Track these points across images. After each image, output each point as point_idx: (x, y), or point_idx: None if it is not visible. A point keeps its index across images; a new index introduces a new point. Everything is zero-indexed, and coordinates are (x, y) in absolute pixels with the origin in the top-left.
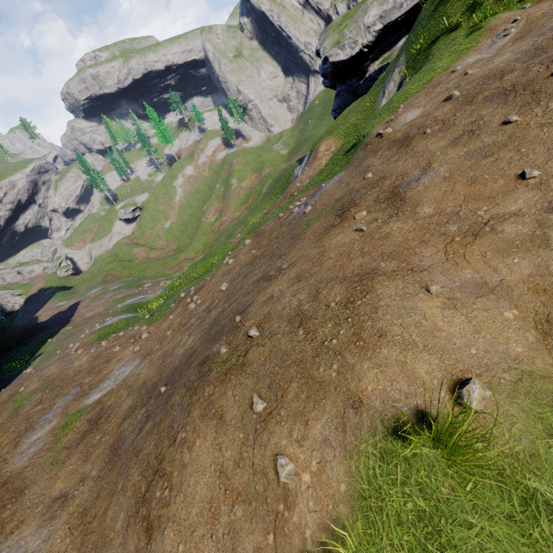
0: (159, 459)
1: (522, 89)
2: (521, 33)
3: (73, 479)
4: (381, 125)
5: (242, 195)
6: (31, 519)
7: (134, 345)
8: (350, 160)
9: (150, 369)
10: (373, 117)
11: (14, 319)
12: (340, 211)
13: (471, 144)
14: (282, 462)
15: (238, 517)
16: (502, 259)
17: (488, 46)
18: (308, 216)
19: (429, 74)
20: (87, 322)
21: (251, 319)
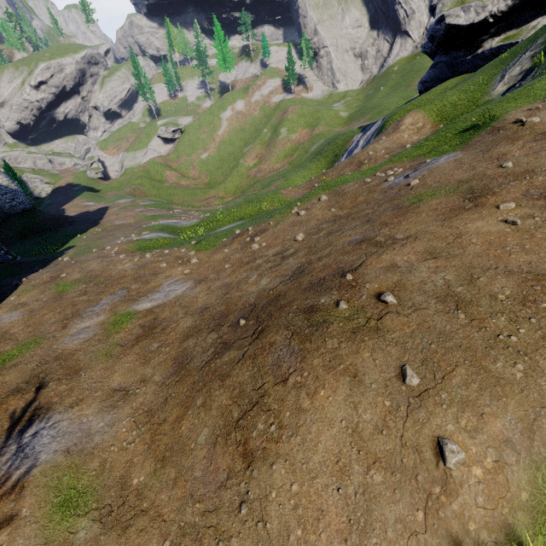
0: (259, 392)
1: None
2: None
3: (132, 376)
4: (520, 111)
5: (288, 148)
6: (91, 401)
7: (183, 266)
8: (467, 141)
9: (210, 296)
10: (504, 99)
11: (39, 205)
12: (470, 194)
13: None
14: (453, 448)
15: (376, 482)
16: None
17: None
18: (416, 190)
19: None
20: (118, 230)
21: (372, 282)
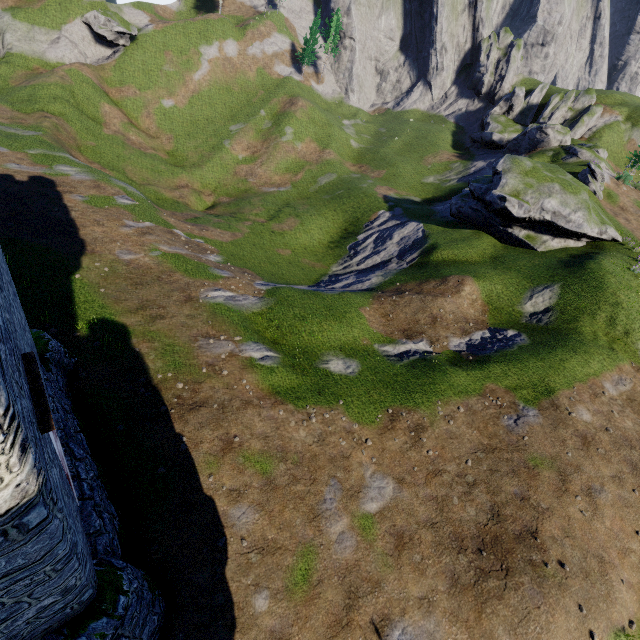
0: (526, 611)
1: (639, 472)
2: (630, 394)
3: (422, 586)
4: (565, 396)
5: (291, 159)
6: (411, 609)
7: (364, 450)
8: (539, 400)
9: (427, 508)
10: (552, 366)
11: None
12: (561, 476)
13: (620, 490)
14: (596, 635)
15: None
16: (631, 572)
17: (615, 381)
18: (530, 449)
19: (587, 367)
20: (149, 286)
21: (551, 549)
